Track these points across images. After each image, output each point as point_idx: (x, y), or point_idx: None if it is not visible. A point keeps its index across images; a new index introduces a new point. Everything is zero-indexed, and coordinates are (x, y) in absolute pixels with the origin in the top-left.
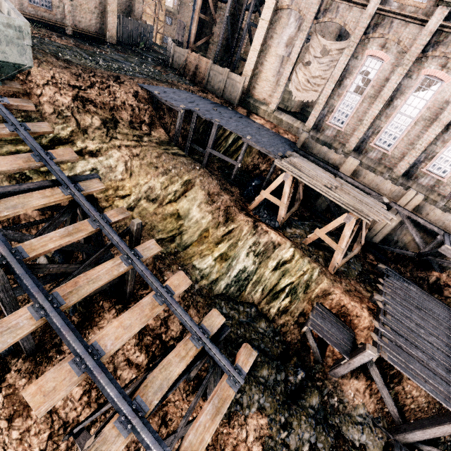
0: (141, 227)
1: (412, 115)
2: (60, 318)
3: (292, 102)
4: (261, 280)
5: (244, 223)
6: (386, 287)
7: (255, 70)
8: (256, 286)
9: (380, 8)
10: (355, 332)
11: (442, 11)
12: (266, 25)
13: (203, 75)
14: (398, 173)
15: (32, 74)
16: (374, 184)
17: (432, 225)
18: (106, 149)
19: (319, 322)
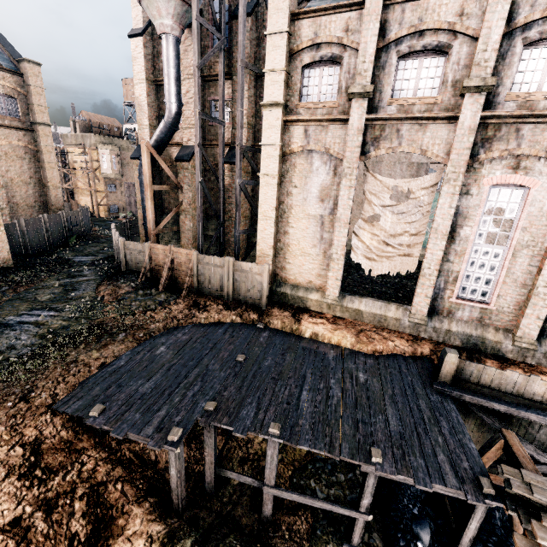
0: None
1: None
2: None
3: None
4: None
5: None
6: None
7: (276, 243)
8: None
9: (485, 115)
10: None
11: None
12: (273, 180)
13: (187, 276)
14: None
15: None
16: None
17: None
18: None
19: None
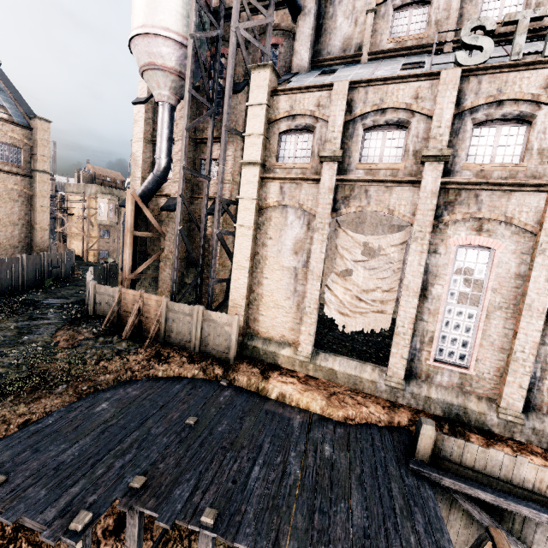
0: None
1: None
2: None
3: None
4: None
5: None
6: None
7: (250, 293)
8: None
9: (445, 181)
10: None
11: None
12: (249, 231)
13: (154, 324)
14: None
15: None
16: None
17: None
18: None
19: None
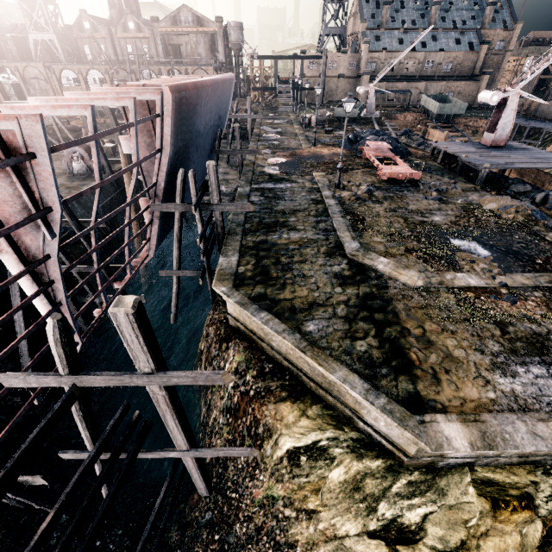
0: None
1: None
2: None
3: None
4: None
5: None
6: None
7: None
8: None
9: None
10: None
11: None
12: None
13: (533, 108)
14: None
15: (454, 120)
16: None
17: None
18: None
19: None
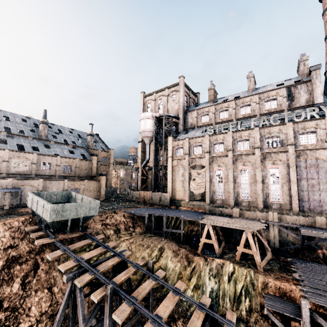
0: (153, 265)
1: (247, 183)
2: (139, 304)
3: (195, 195)
4: (225, 292)
5: (199, 260)
6: (297, 268)
7: (172, 188)
8: (224, 299)
9: (210, 156)
10: (297, 303)
11: (230, 152)
12: (171, 172)
13: (149, 198)
14: (261, 207)
15: None
16: (253, 216)
17: (291, 224)
18: (118, 243)
19: (271, 303)
